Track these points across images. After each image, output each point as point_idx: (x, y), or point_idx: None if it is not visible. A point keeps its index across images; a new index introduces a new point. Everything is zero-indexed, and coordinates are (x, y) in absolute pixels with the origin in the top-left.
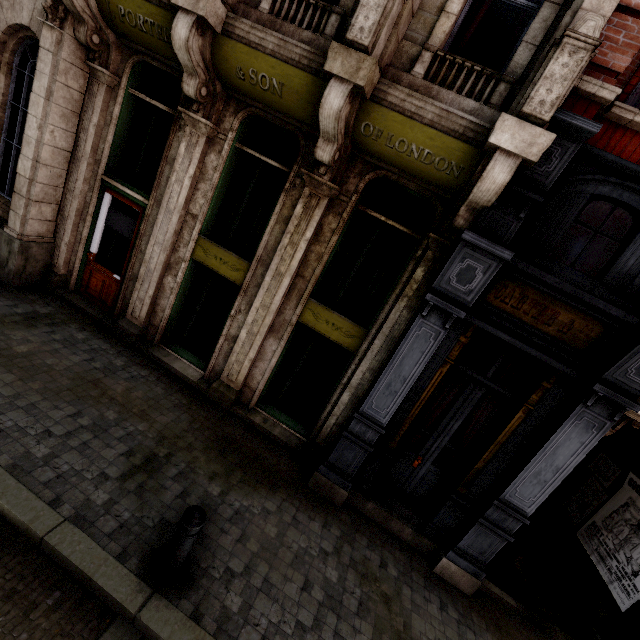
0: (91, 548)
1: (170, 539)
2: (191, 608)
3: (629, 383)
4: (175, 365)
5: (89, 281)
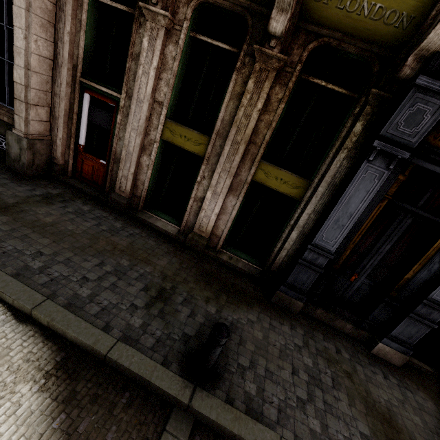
0: (142, 359)
1: (193, 347)
2: (224, 395)
3: None
4: (157, 224)
5: (82, 167)
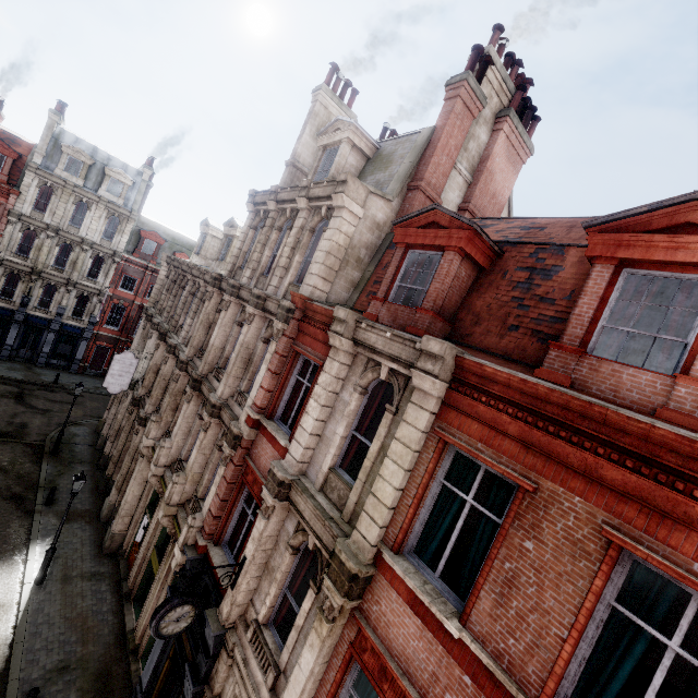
0: (15, 693)
1: None
2: None
3: None
4: (128, 617)
5: (131, 555)
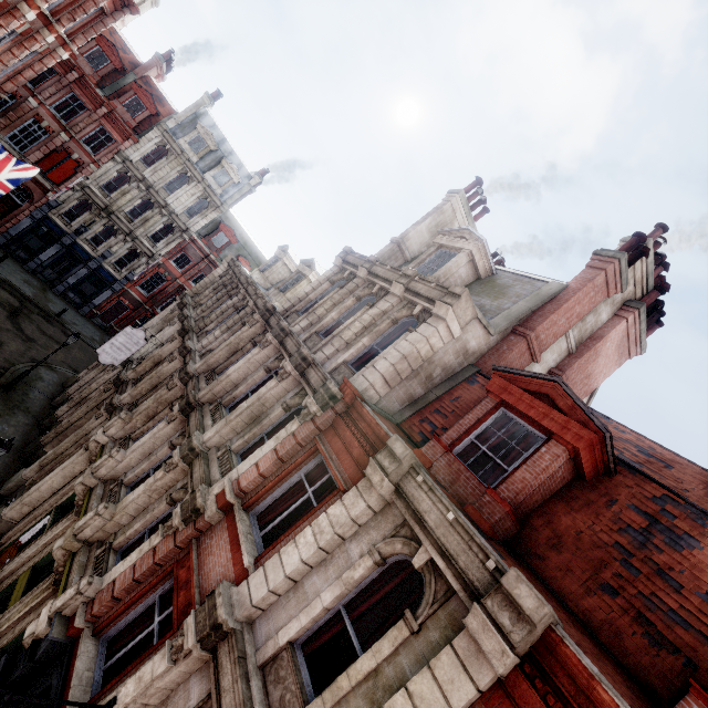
0: None
1: None
2: None
3: None
4: None
5: (4, 554)
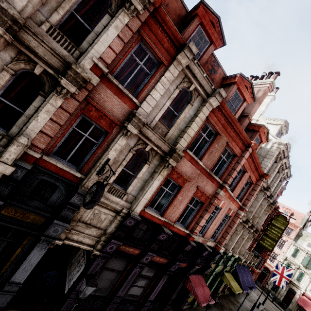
0: None
1: None
2: None
3: (52, 234)
4: None
5: None
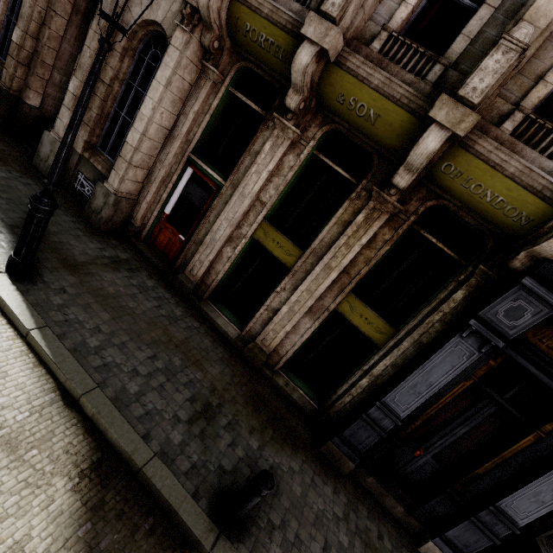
0: (175, 484)
1: (227, 485)
2: (247, 552)
3: None
4: (218, 321)
5: (157, 235)
